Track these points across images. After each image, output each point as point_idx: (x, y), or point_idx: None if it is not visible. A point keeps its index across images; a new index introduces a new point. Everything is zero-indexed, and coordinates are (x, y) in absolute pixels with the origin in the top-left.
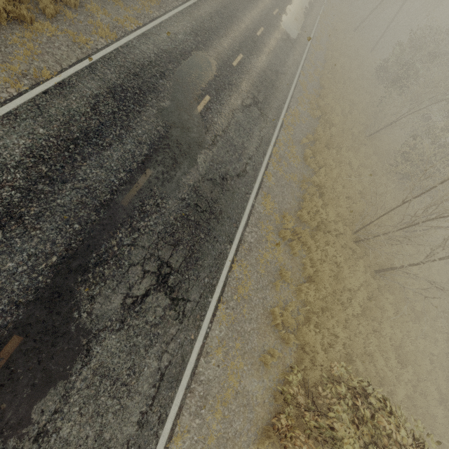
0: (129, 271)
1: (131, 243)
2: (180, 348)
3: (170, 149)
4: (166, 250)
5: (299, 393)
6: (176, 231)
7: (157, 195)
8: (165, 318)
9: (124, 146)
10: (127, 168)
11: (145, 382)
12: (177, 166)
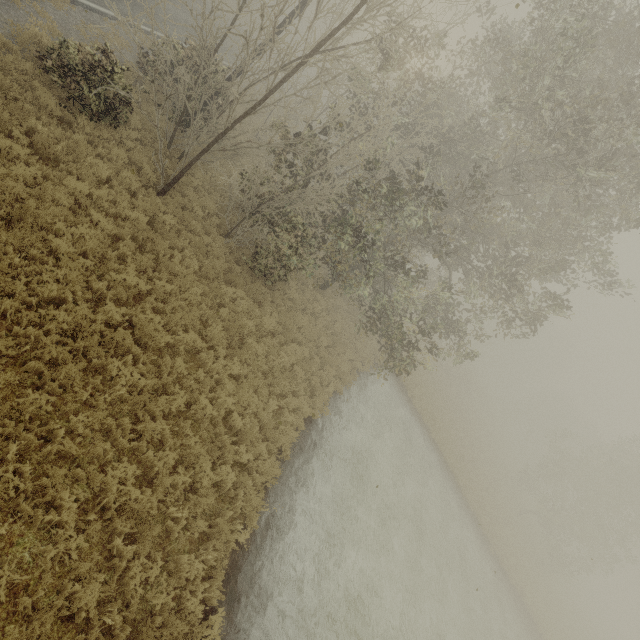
0: None
1: None
2: None
3: None
4: None
5: None
6: None
7: None
8: None
9: None
10: None
11: None
12: None
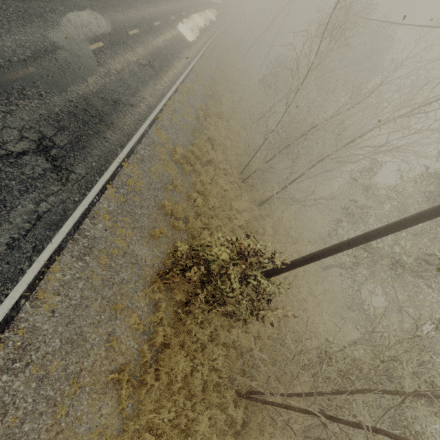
0: (3, 130)
1: (7, 112)
2: (62, 203)
3: (57, 62)
4: (49, 129)
5: (183, 251)
6: (61, 120)
7: (41, 88)
8: (45, 177)
9: (3, 41)
10: (6, 58)
11: (18, 217)
12: (65, 76)
